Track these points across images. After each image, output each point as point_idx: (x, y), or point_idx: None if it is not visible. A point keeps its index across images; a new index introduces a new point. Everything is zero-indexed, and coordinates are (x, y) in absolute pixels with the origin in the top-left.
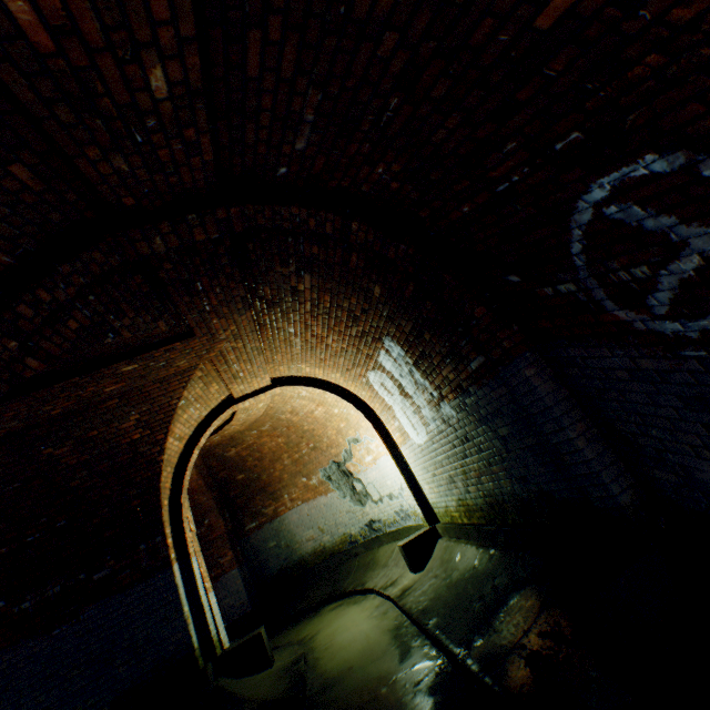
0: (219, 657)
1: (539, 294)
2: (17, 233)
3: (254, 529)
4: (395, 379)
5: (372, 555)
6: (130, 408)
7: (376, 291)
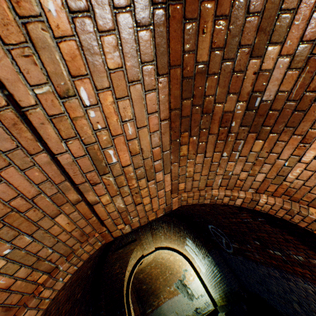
0: None
1: (211, 238)
2: None
3: (150, 312)
4: (192, 249)
5: None
6: (117, 261)
7: (181, 227)
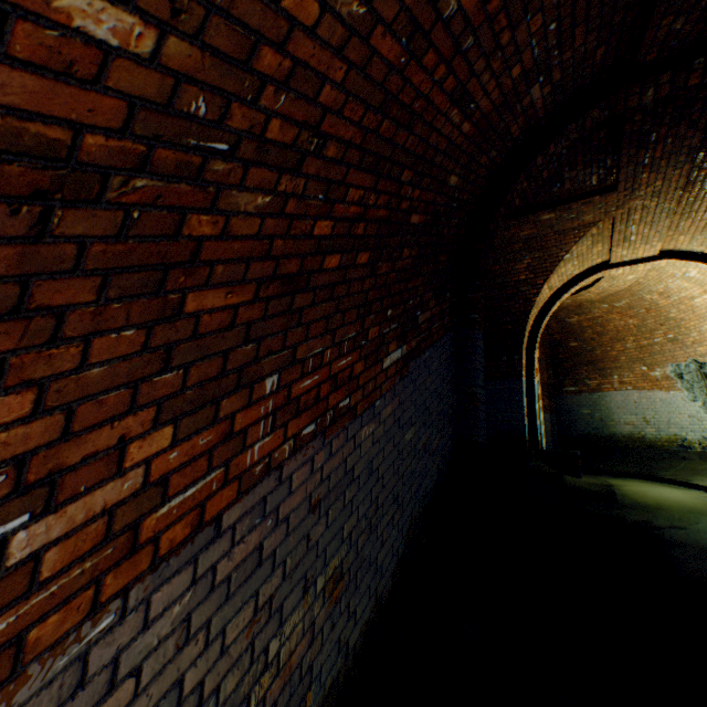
0: (539, 450)
1: None
2: (560, 102)
3: (570, 393)
4: None
5: (706, 466)
6: (525, 253)
7: None
